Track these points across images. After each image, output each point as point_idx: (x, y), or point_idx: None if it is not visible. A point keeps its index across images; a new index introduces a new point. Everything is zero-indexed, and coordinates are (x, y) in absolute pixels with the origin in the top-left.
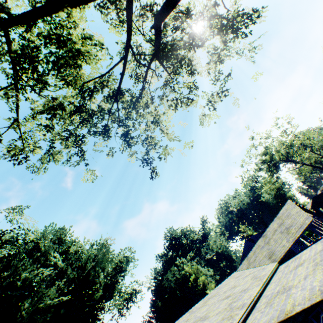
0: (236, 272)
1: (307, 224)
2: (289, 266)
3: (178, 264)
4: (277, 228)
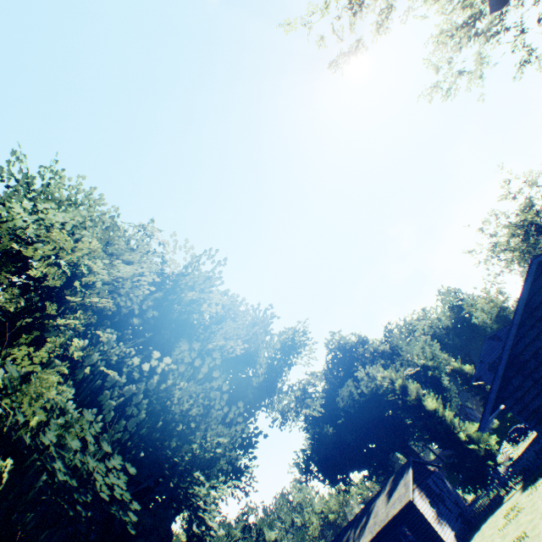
0: None
1: None
2: None
3: (359, 378)
4: None
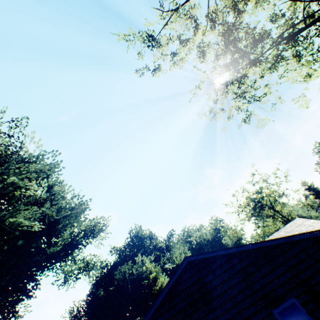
0: None
1: None
2: None
3: (136, 261)
4: (287, 234)
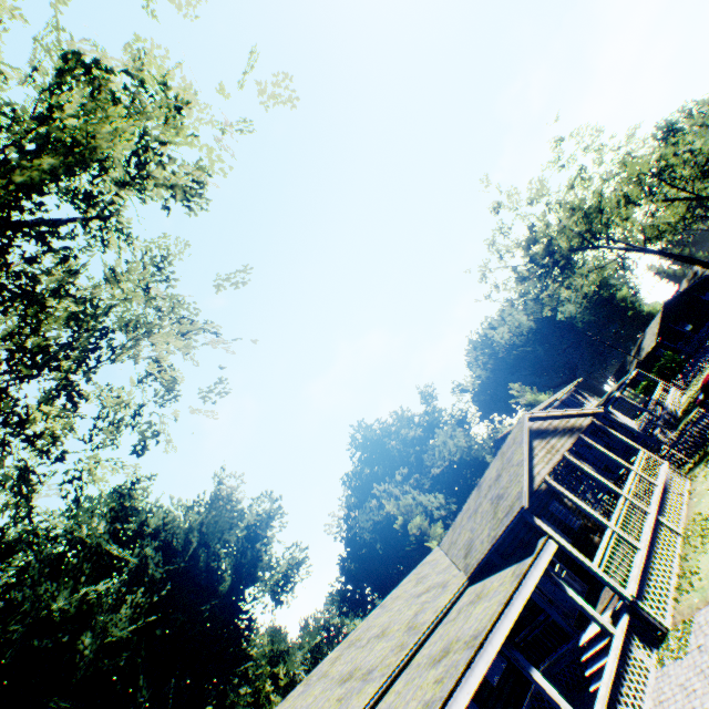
0: (434, 554)
1: (513, 515)
2: (450, 629)
3: (378, 495)
4: (492, 484)
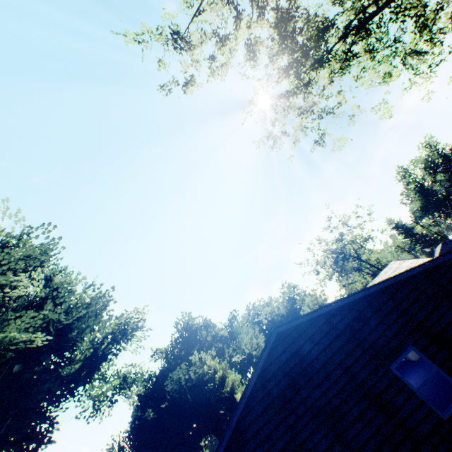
0: None
1: None
2: None
3: (193, 361)
4: None
